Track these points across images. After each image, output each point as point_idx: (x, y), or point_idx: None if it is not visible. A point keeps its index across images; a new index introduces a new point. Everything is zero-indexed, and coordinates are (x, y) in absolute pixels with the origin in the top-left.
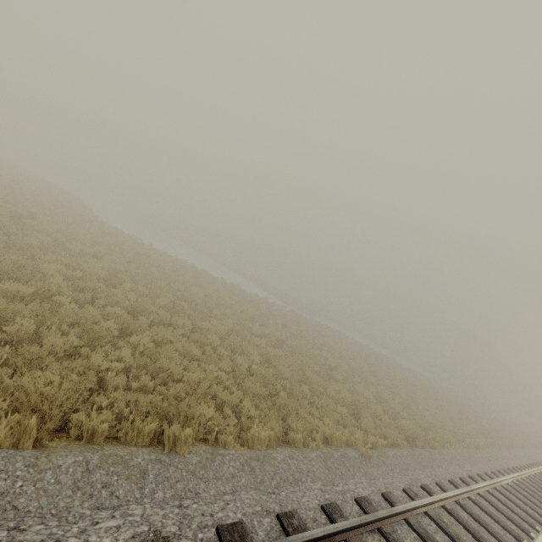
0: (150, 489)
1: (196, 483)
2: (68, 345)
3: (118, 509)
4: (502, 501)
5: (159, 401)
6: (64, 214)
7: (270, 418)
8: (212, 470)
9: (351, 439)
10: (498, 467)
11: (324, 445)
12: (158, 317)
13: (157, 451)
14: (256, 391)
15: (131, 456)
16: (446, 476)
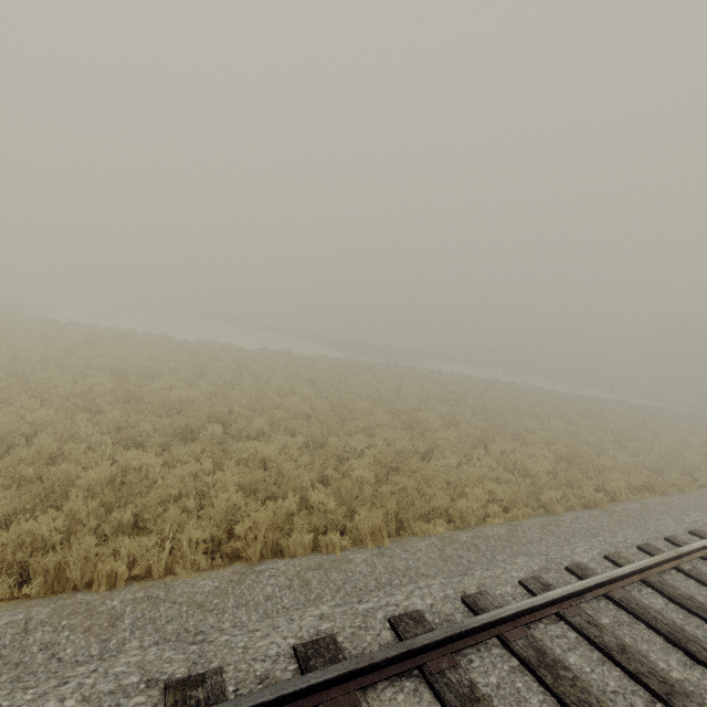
0: None
1: None
2: None
3: None
4: None
5: None
6: None
7: None
8: None
9: None
10: (596, 551)
11: None
12: None
13: None
14: None
15: None
16: (56, 703)
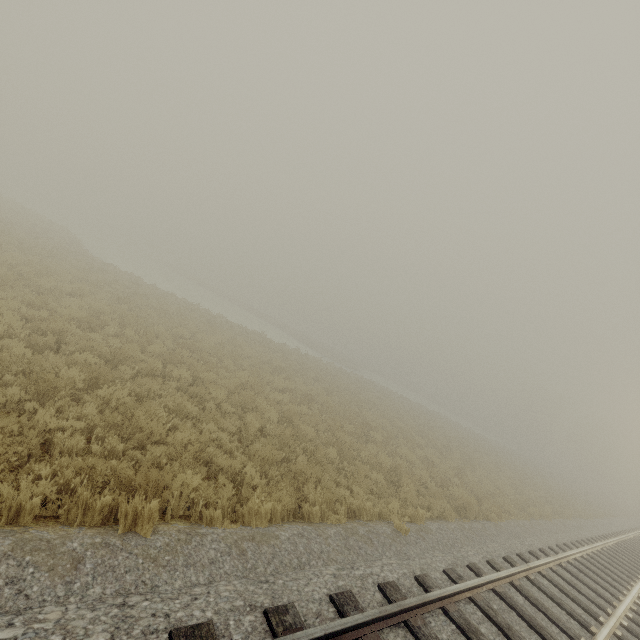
0: (82, 584)
1: (156, 573)
2: (4, 399)
3: (22, 613)
4: (567, 580)
5: (124, 468)
6: (40, 246)
7: (280, 488)
8: (183, 555)
9: (385, 511)
10: (565, 539)
11: (350, 520)
12: (147, 366)
13: (108, 533)
14: (265, 455)
15: (64, 540)
16: (501, 552)
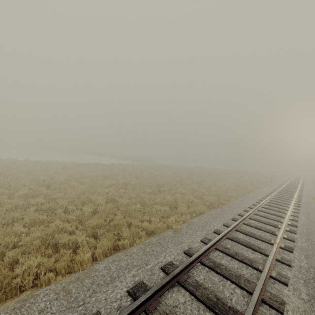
0: None
1: None
2: None
3: None
4: (262, 216)
5: None
6: None
7: (103, 239)
8: None
9: (169, 223)
10: (260, 198)
11: (151, 237)
12: (11, 205)
13: None
14: (93, 225)
15: None
16: (230, 217)
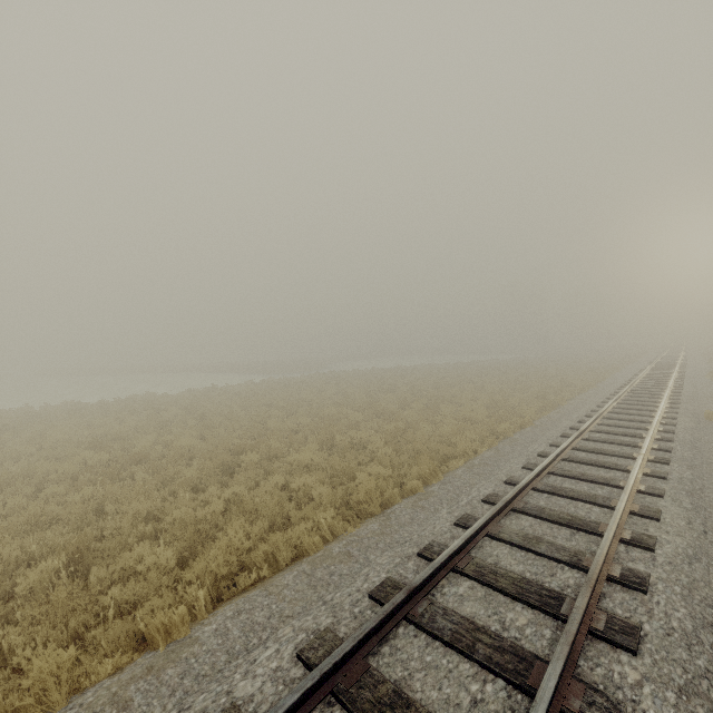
0: None
1: None
2: None
3: None
4: (516, 543)
5: None
6: None
7: None
8: None
9: (43, 686)
10: (544, 445)
11: None
12: None
13: None
14: None
15: None
16: (378, 578)
